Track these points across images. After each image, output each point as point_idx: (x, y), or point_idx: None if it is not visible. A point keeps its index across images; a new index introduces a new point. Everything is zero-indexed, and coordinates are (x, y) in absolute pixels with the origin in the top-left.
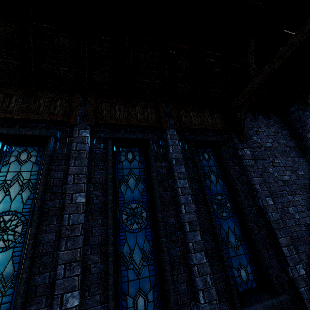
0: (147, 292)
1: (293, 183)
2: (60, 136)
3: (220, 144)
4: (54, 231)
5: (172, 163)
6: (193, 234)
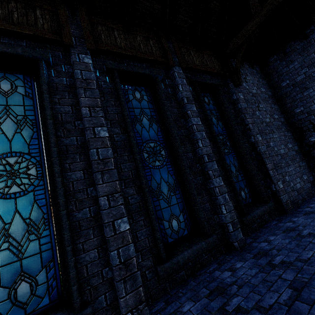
0: (178, 215)
1: (272, 125)
2: (52, 62)
3: (218, 88)
4: (81, 169)
5: (183, 102)
6: (211, 163)
